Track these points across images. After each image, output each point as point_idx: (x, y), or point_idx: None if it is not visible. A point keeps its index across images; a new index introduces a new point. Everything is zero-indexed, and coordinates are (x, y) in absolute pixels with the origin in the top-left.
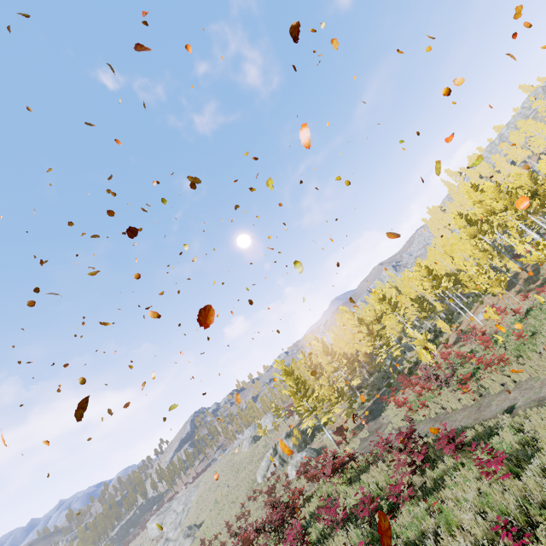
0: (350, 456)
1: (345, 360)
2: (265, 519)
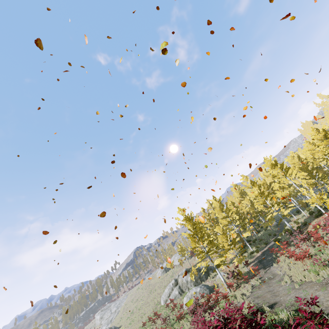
0: (250, 319)
1: (238, 216)
2: None
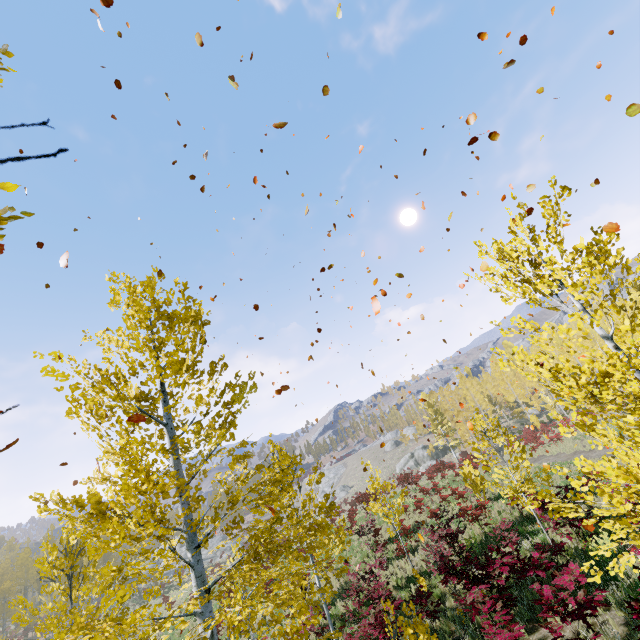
0: (453, 464)
1: (486, 402)
2: (402, 477)
